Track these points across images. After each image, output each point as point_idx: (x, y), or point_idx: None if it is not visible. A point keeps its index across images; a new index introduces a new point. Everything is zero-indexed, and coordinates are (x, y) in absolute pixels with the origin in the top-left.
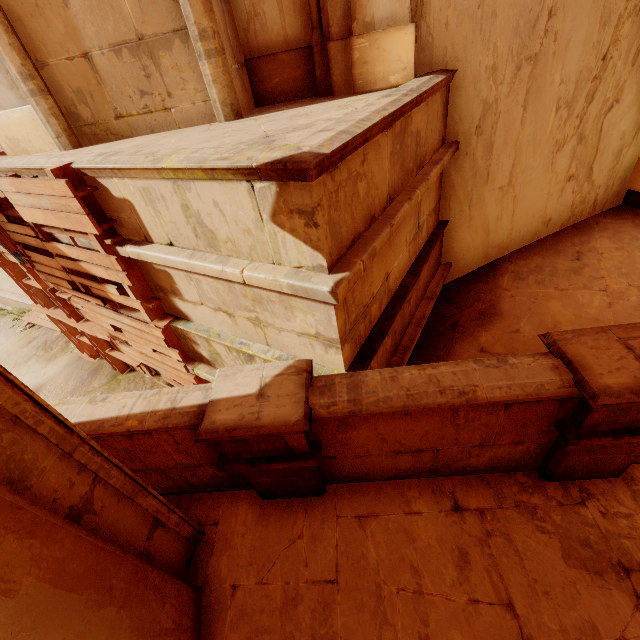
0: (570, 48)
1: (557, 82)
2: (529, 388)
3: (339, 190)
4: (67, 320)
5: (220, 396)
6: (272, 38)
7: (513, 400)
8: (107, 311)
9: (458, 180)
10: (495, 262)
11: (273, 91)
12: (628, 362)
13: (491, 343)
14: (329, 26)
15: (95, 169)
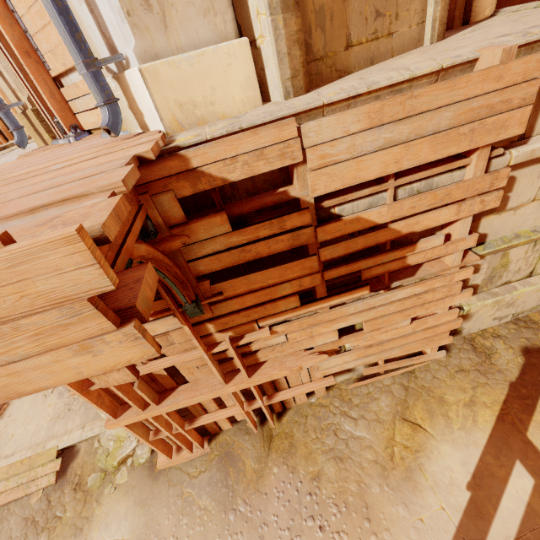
0: None
1: None
2: None
3: None
4: (223, 389)
5: None
6: None
7: None
8: (364, 301)
9: None
10: None
11: None
12: None
13: None
14: None
15: (539, 41)
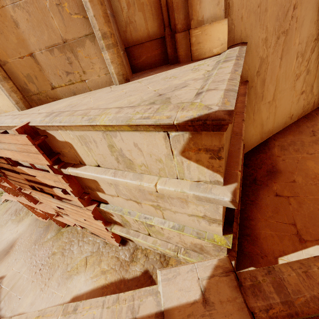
0: (303, 25)
1: (297, 43)
2: None
3: (227, 129)
4: (29, 203)
5: (171, 304)
6: (140, 34)
7: None
8: (54, 200)
9: (247, 101)
10: (266, 141)
11: (142, 64)
12: None
13: (281, 190)
14: (175, 24)
15: (45, 126)
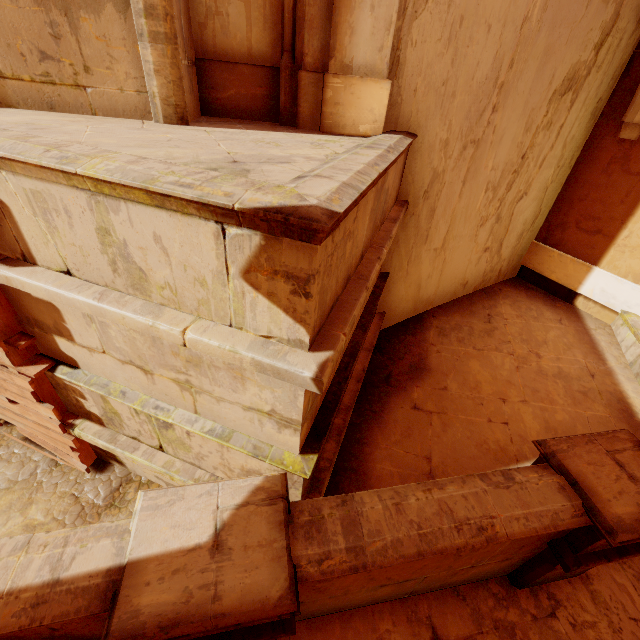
0: (502, 142)
1: (490, 168)
2: (545, 518)
3: (334, 252)
4: None
5: (147, 552)
6: (233, 45)
7: (532, 535)
8: None
9: (402, 237)
10: (421, 315)
11: (226, 103)
12: (625, 483)
13: (423, 400)
14: (303, 54)
15: None
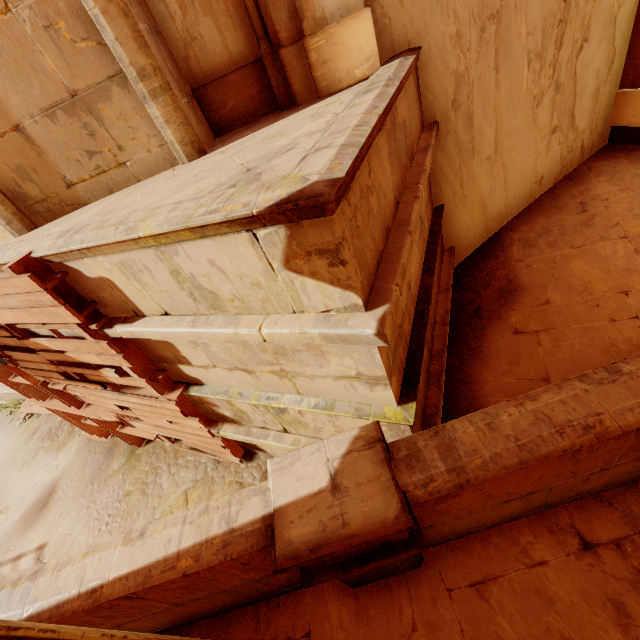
0: None
1: (524, 35)
2: None
3: (356, 213)
4: (67, 409)
5: (285, 500)
6: (216, 60)
7: None
8: (109, 394)
9: (444, 161)
10: (497, 234)
11: (230, 116)
12: None
13: (524, 322)
14: (276, 32)
15: (59, 254)
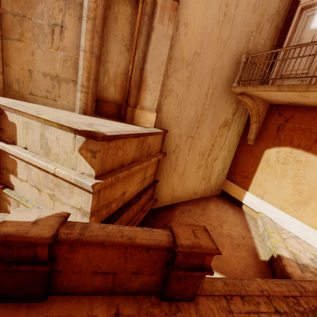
0: (203, 138)
1: (199, 146)
2: (156, 241)
3: (110, 149)
4: None
5: (11, 219)
6: (109, 97)
7: (149, 245)
8: None
9: (164, 166)
10: (175, 204)
11: (103, 112)
12: (191, 237)
13: None
14: (130, 102)
15: (6, 106)
